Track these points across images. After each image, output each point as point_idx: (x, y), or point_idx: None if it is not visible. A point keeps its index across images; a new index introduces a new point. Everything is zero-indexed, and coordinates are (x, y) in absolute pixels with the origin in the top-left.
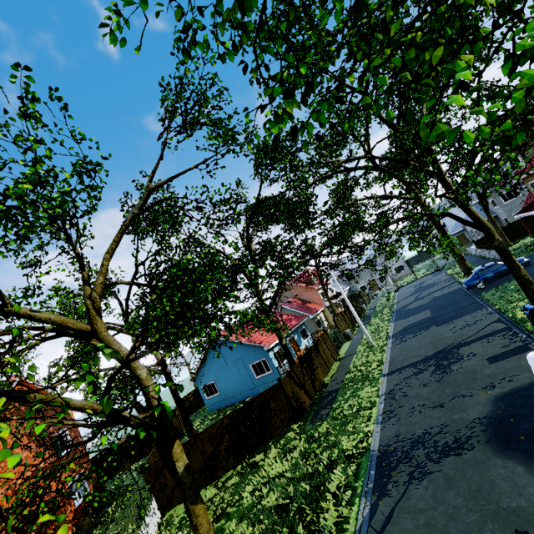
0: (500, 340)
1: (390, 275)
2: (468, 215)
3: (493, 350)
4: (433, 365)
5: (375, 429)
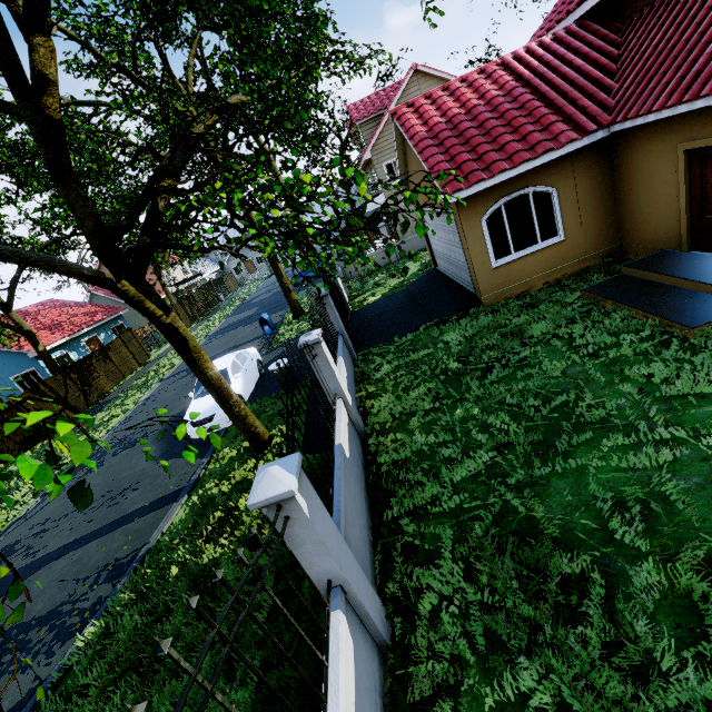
0: (257, 343)
1: None
2: None
3: None
4: None
5: (104, 436)
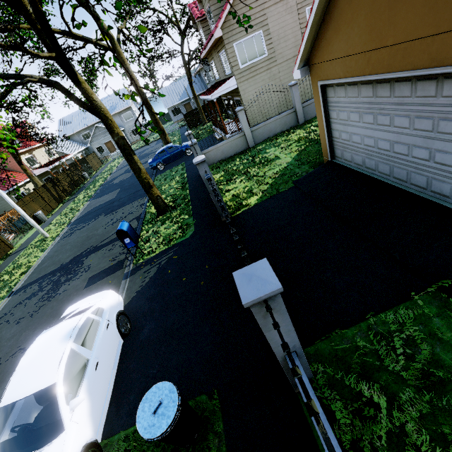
0: (118, 247)
1: (129, 137)
2: (81, 93)
3: (102, 265)
4: (54, 281)
5: None
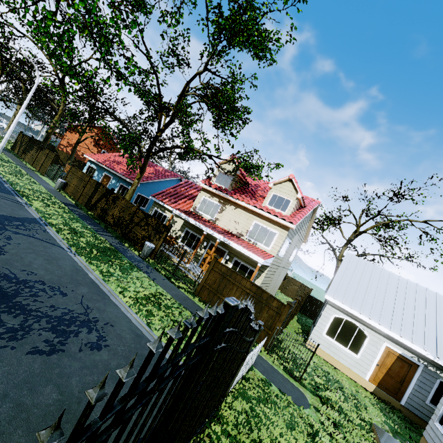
0: None
1: None
2: None
3: None
4: None
5: None
